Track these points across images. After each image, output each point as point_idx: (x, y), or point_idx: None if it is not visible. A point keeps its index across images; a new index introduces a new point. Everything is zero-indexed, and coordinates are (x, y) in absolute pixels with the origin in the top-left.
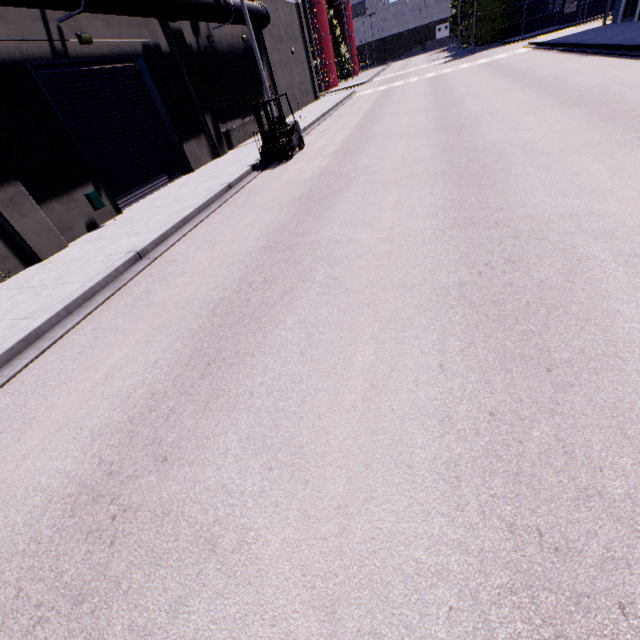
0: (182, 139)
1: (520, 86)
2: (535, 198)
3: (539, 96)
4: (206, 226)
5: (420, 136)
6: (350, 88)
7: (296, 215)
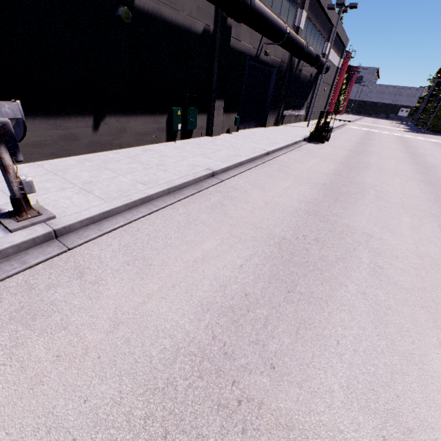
0: (269, 110)
1: None
2: None
3: None
4: (292, 155)
5: (402, 162)
6: (340, 120)
7: (344, 168)
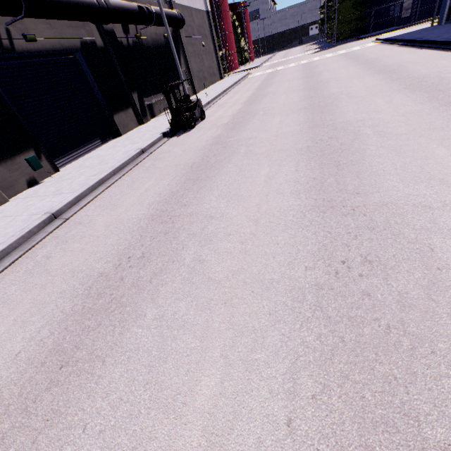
0: (113, 111)
1: (370, 72)
2: (388, 183)
3: (386, 81)
4: (115, 188)
5: (292, 112)
6: (246, 70)
7: (185, 183)
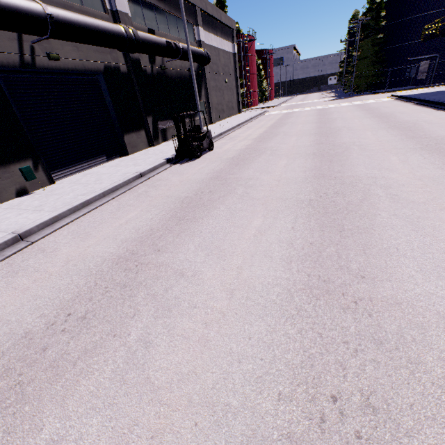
0: (124, 131)
1: (385, 126)
2: (403, 269)
3: (401, 138)
4: (98, 212)
5: (300, 157)
6: (264, 108)
7: (169, 220)
